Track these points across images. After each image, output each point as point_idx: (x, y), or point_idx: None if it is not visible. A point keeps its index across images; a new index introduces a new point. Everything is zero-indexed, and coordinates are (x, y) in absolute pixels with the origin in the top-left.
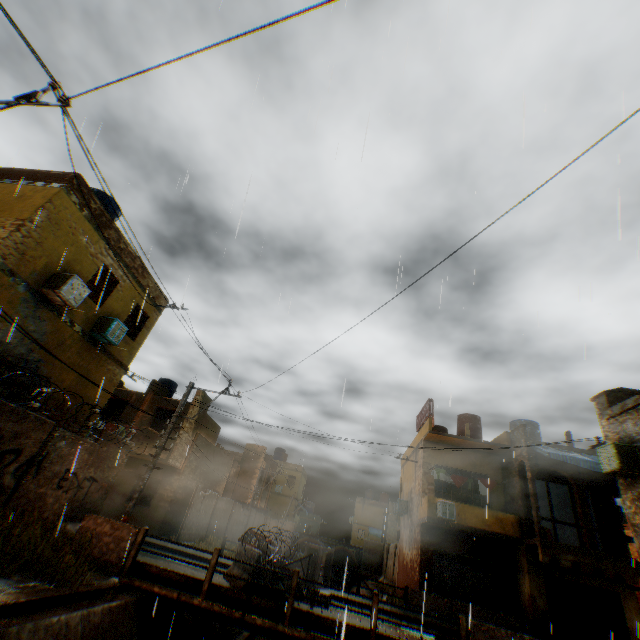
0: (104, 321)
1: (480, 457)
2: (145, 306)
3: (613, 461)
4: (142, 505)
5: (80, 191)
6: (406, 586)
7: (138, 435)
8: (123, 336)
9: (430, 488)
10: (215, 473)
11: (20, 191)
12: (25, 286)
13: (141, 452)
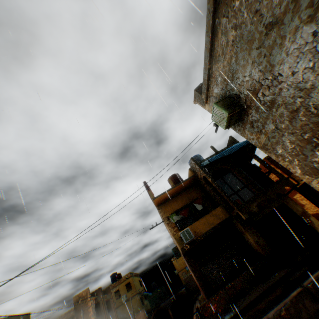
0: None
1: (188, 192)
2: None
3: (223, 113)
4: None
5: None
6: (197, 308)
7: None
8: None
9: (175, 230)
10: None
11: None
12: None
13: None
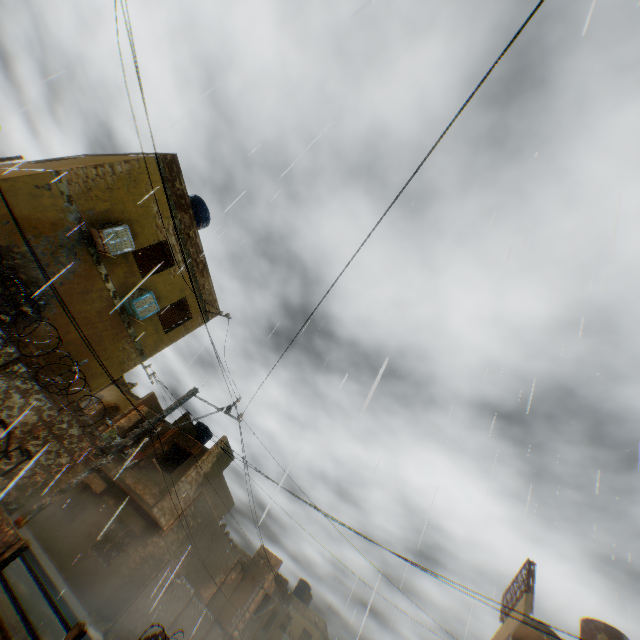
0: (140, 291)
1: None
2: (192, 304)
3: None
4: (103, 558)
5: (169, 167)
6: None
7: (142, 466)
8: (151, 314)
9: None
10: (207, 563)
11: (123, 157)
12: (76, 217)
13: (134, 487)
